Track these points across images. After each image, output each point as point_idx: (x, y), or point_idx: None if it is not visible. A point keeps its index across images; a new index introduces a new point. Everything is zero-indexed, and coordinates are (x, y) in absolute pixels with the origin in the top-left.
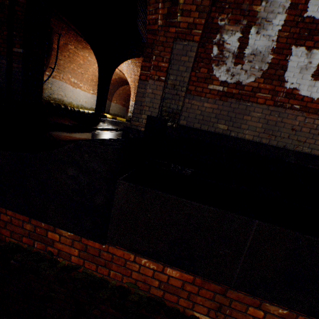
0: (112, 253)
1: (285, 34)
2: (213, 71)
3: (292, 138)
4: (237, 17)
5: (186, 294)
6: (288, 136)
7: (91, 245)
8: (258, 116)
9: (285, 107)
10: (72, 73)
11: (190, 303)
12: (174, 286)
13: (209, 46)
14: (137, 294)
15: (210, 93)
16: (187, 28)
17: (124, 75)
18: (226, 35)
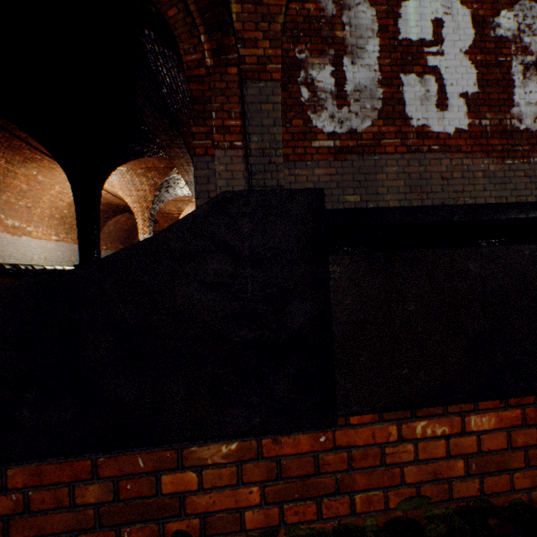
0: (346, 448)
1: (387, 61)
2: (312, 121)
3: (447, 190)
4: (320, 47)
5: (521, 457)
6: (441, 188)
7: (291, 454)
8: (395, 172)
9: (422, 151)
10: (7, 210)
11: (533, 473)
12: (494, 453)
13: (294, 88)
14: (433, 518)
15: (318, 154)
16: (258, 64)
17: (115, 196)
18: (312, 70)
